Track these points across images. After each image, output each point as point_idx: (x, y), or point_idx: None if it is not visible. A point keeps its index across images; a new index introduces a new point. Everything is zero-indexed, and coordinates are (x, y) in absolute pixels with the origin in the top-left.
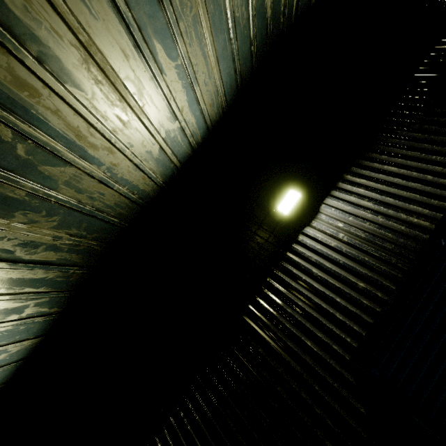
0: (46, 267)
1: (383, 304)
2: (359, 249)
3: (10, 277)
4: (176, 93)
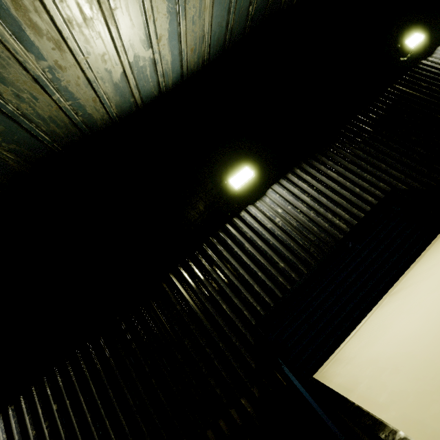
0: None
1: (294, 283)
2: (288, 235)
3: None
4: (158, 15)
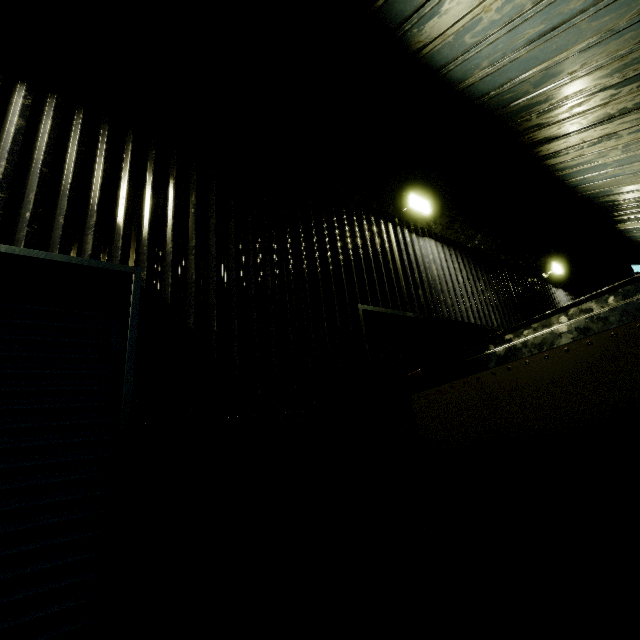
0: (568, 102)
1: None
2: None
3: (592, 84)
4: (637, 167)
